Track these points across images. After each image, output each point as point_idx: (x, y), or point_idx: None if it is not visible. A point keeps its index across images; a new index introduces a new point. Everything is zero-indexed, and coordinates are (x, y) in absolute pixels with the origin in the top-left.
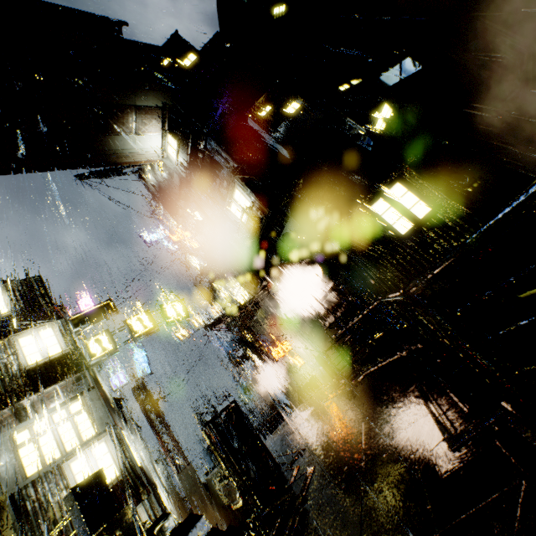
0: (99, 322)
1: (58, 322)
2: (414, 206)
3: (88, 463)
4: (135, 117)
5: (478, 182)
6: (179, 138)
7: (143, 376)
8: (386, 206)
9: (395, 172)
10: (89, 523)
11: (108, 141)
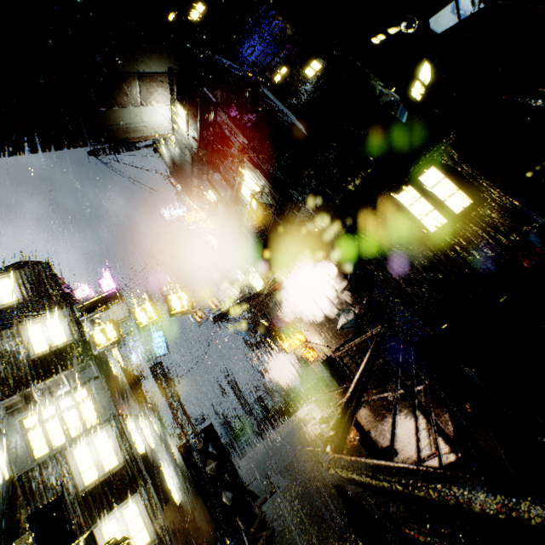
0: (105, 310)
1: (64, 312)
2: (451, 197)
3: (89, 451)
4: (139, 86)
5: (542, 165)
6: (188, 109)
7: (161, 355)
8: (415, 196)
9: (430, 153)
10: None
11: (112, 115)
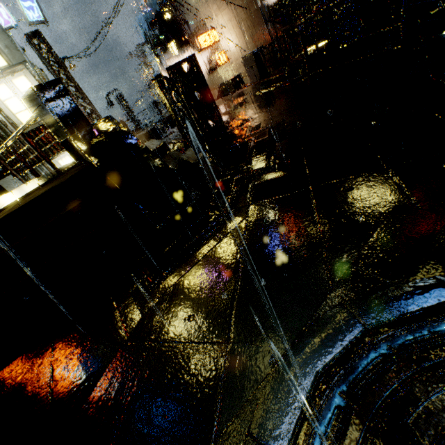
0: None
1: None
2: None
3: (13, 94)
4: None
5: None
6: None
7: (35, 22)
8: None
9: None
10: (65, 125)
11: None
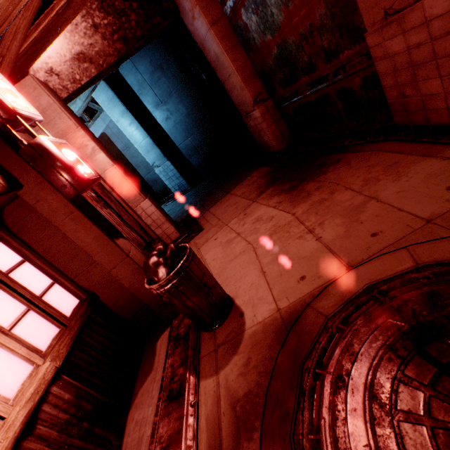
0: None
1: None
2: None
3: None
4: None
5: None
6: None
7: None
8: None
9: None
10: None
11: None
